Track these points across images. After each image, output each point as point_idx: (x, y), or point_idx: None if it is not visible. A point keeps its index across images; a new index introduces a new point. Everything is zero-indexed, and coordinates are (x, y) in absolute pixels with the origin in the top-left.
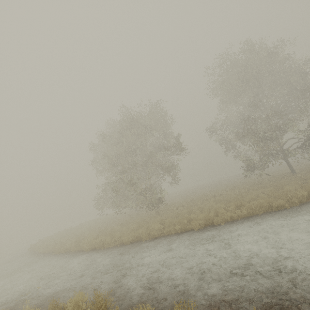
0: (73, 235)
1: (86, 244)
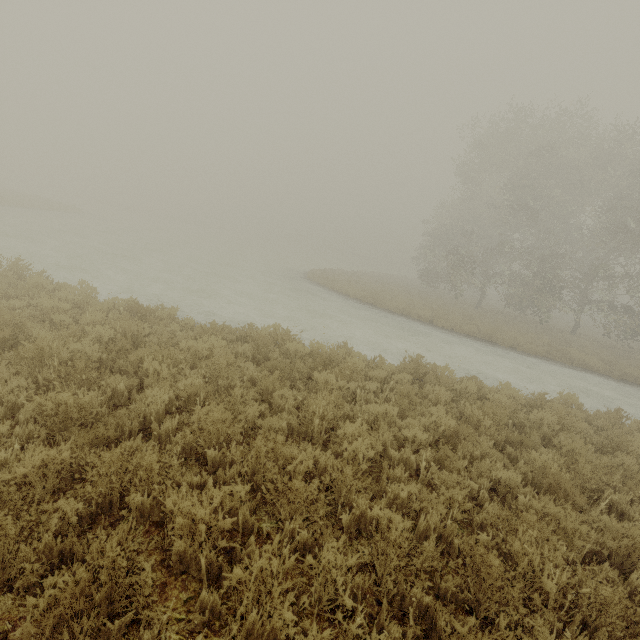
0: (457, 315)
1: (597, 365)
